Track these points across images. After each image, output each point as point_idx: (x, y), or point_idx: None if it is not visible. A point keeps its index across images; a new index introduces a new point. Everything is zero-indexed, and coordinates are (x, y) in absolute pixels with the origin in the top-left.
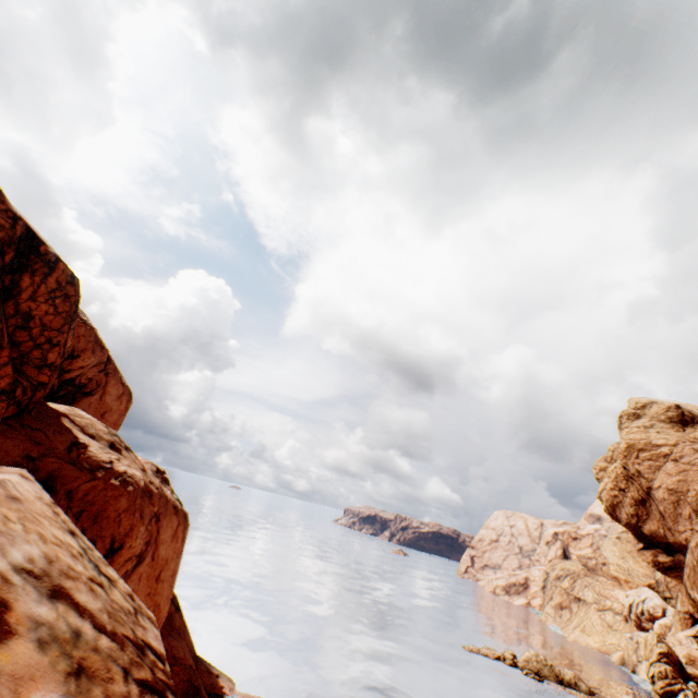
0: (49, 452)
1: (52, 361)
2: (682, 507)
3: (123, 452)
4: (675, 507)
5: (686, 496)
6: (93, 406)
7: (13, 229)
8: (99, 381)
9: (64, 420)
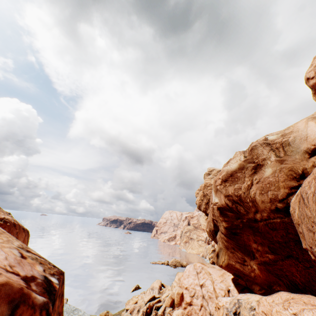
0: None
1: None
2: None
3: None
4: None
5: None
6: None
7: None
8: None
9: None
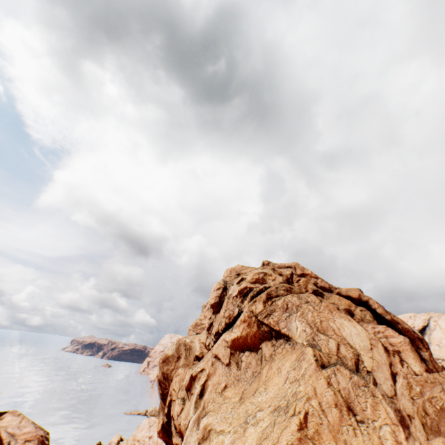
0: None
1: None
2: None
3: None
4: None
5: None
6: None
7: None
8: None
9: None
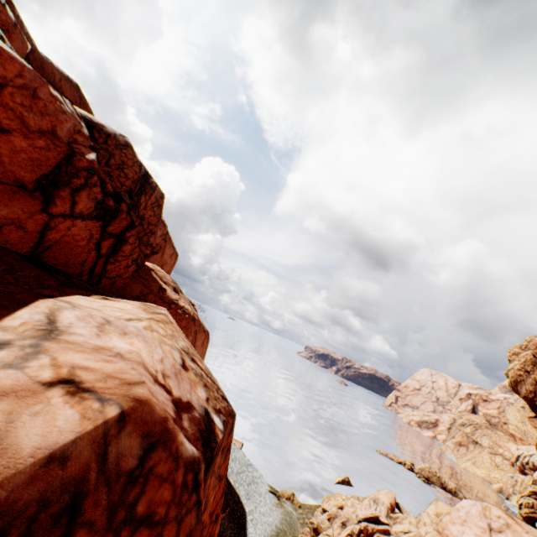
0: (151, 291)
1: (152, 242)
2: None
3: (180, 293)
4: None
5: None
6: (157, 260)
7: (140, 172)
8: (161, 245)
9: (153, 273)
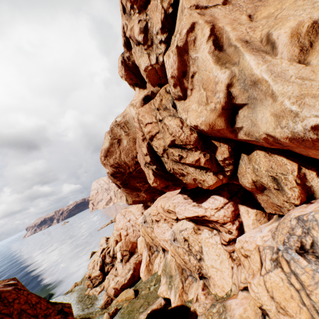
0: None
1: None
2: None
3: None
4: None
5: None
6: None
7: None
8: None
9: None
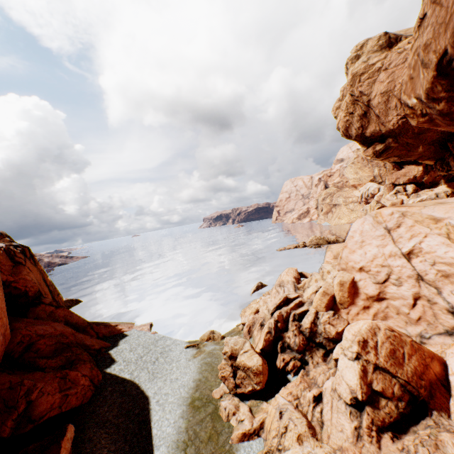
0: None
1: None
2: (391, 102)
3: None
4: (386, 105)
5: (393, 92)
6: None
7: None
8: None
9: None
